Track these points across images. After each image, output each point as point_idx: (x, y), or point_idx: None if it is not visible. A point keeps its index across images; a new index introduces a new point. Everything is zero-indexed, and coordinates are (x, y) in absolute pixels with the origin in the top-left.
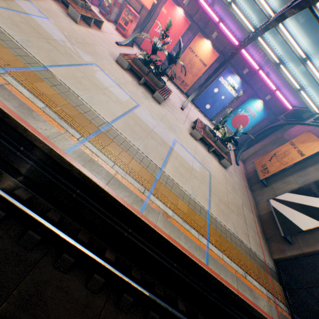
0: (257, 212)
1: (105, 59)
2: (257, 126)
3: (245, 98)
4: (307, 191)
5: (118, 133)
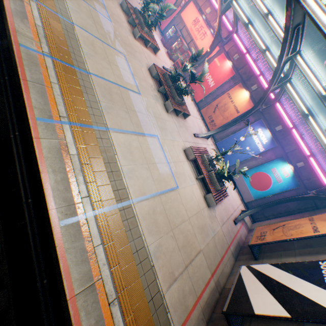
0: (225, 283)
1: (139, 62)
2: (281, 195)
3: (273, 157)
4: (295, 269)
5: (92, 82)
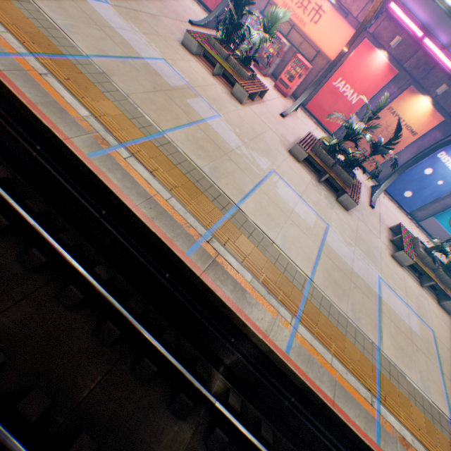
0: None
1: (278, 152)
2: None
3: None
4: None
5: (321, 292)
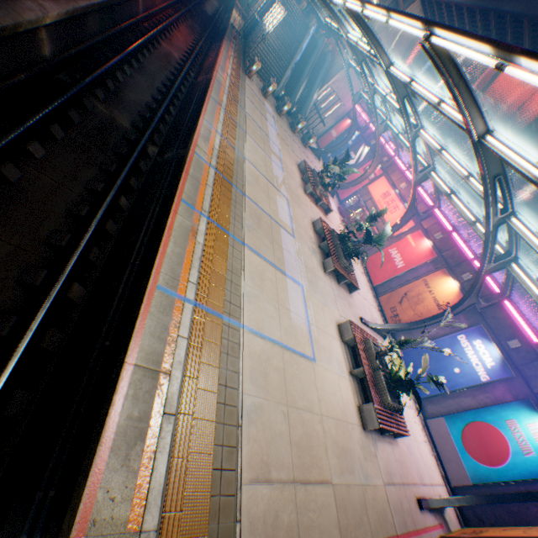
0: None
1: (303, 212)
2: (535, 488)
3: (509, 397)
4: None
5: (244, 202)
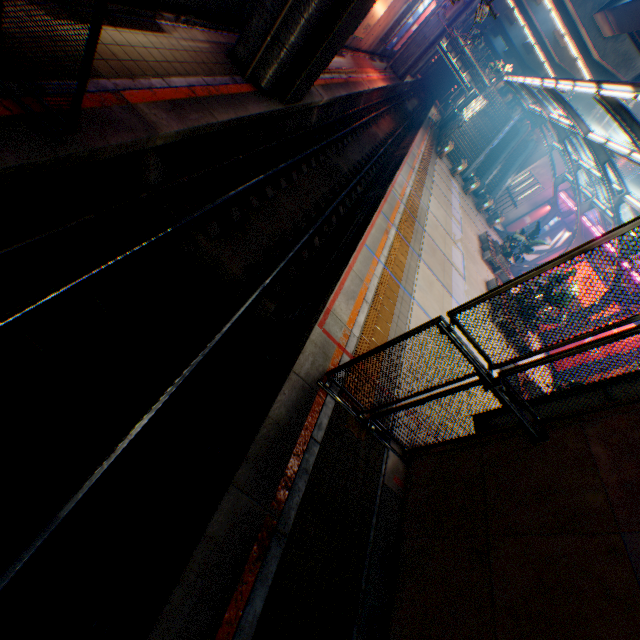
0: None
1: (477, 270)
2: None
3: None
4: None
5: (423, 235)
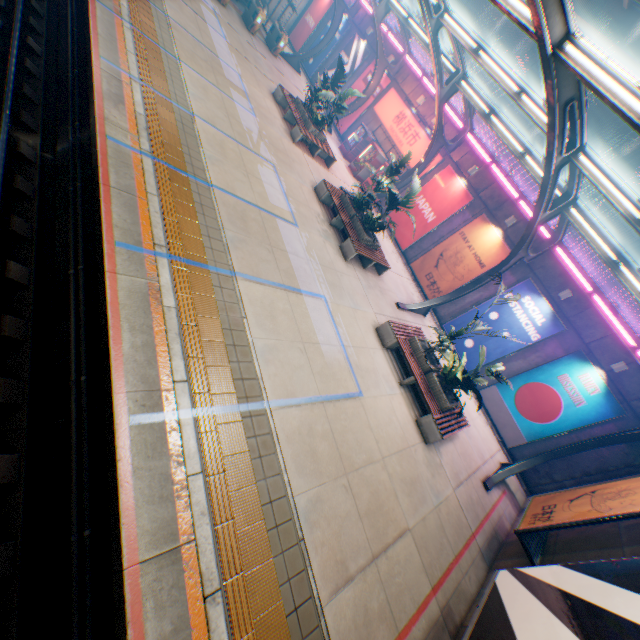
0: (465, 615)
1: (299, 177)
2: (585, 433)
3: (560, 352)
4: (619, 572)
5: (214, 199)
